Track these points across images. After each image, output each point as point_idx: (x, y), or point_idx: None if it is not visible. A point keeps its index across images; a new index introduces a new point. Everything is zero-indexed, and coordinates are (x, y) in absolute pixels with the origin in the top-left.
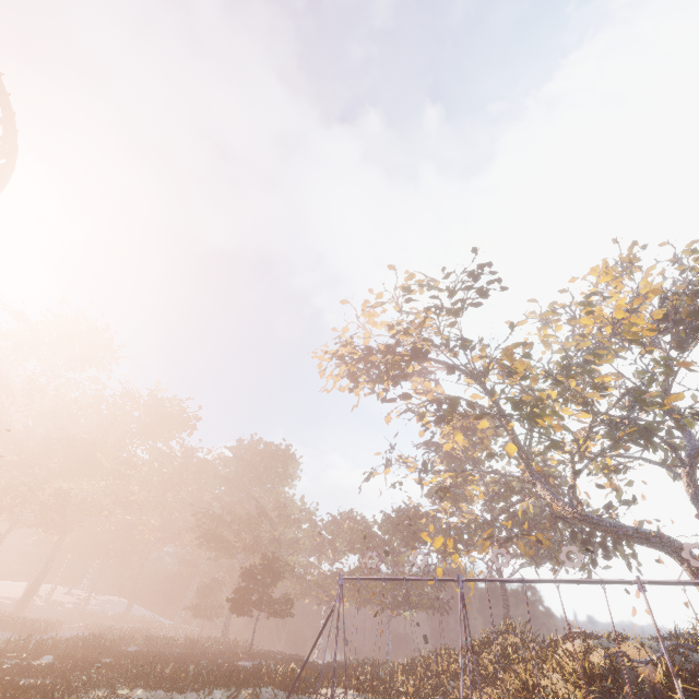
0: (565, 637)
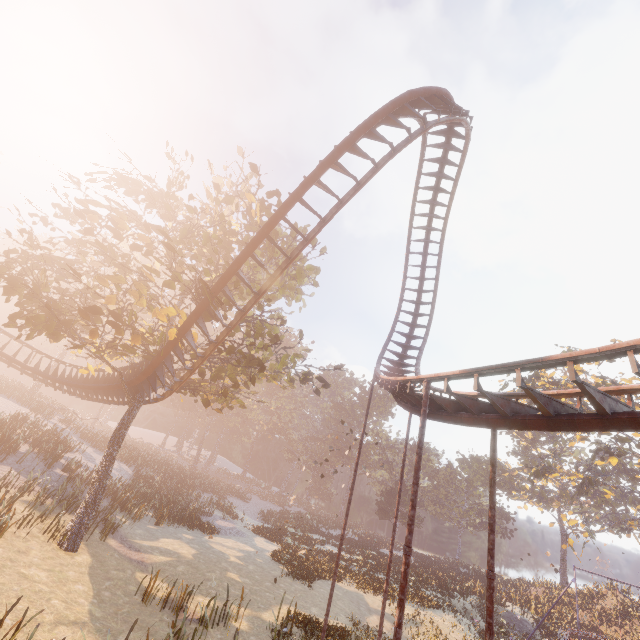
0: None
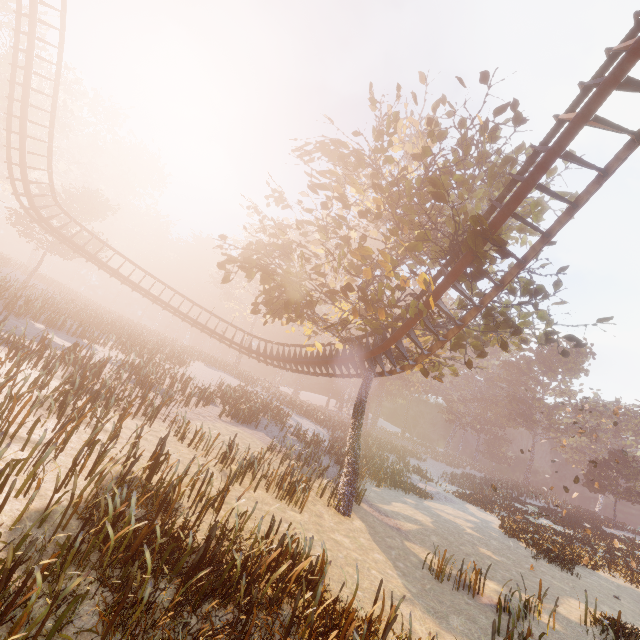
0: None
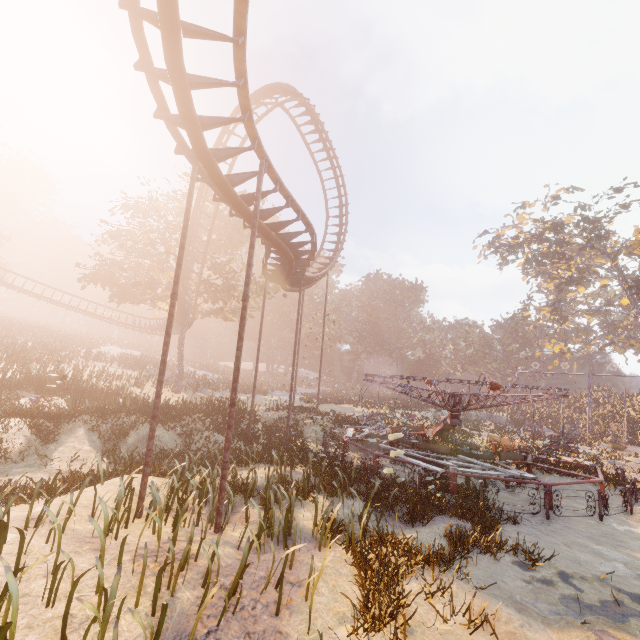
0: (638, 394)
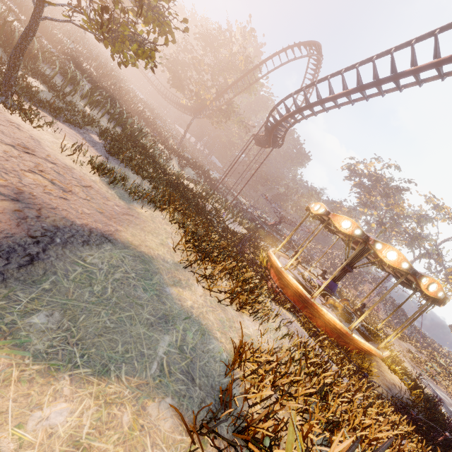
0: None
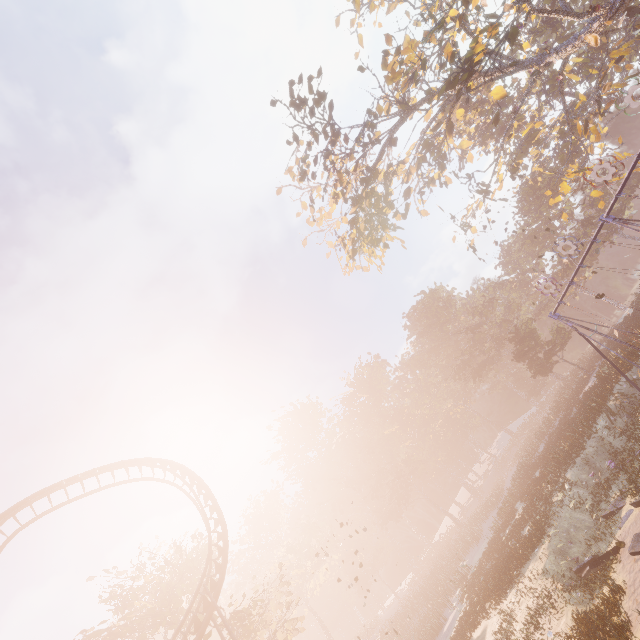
0: None
